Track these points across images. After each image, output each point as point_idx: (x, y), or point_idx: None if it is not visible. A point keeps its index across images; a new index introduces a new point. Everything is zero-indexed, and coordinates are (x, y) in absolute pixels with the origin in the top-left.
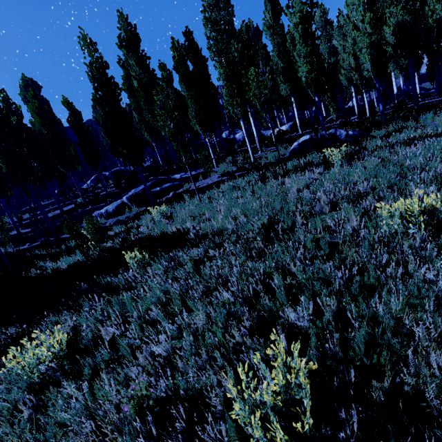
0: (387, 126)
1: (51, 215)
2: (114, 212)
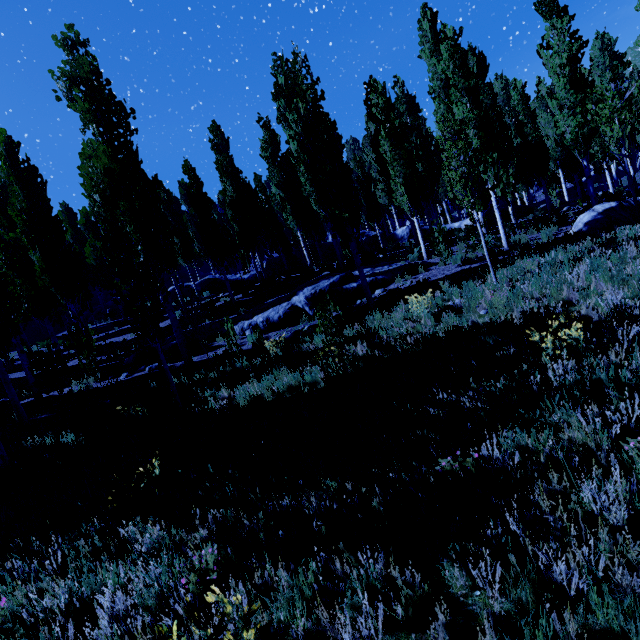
0: None
1: (129, 337)
2: (280, 321)
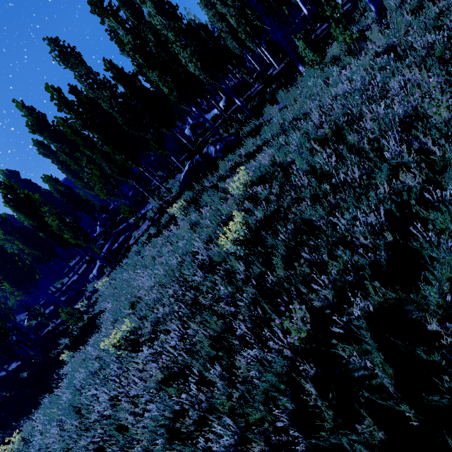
0: (254, 117)
1: (76, 277)
2: (98, 274)
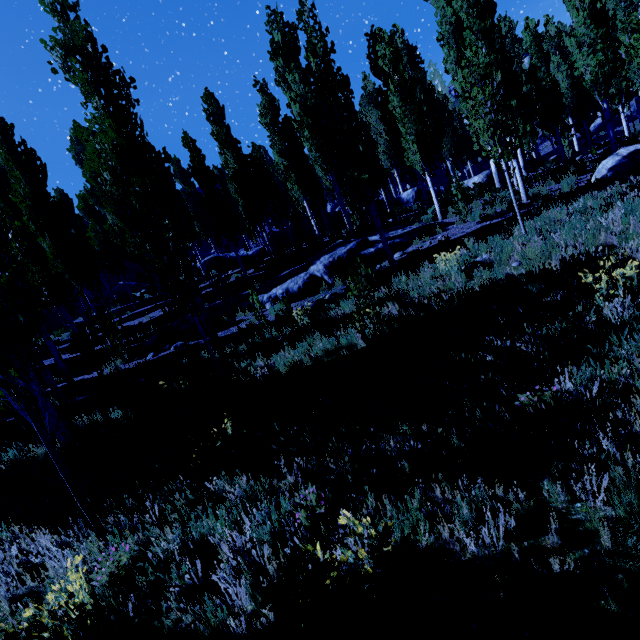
0: None
1: (144, 320)
2: (300, 291)
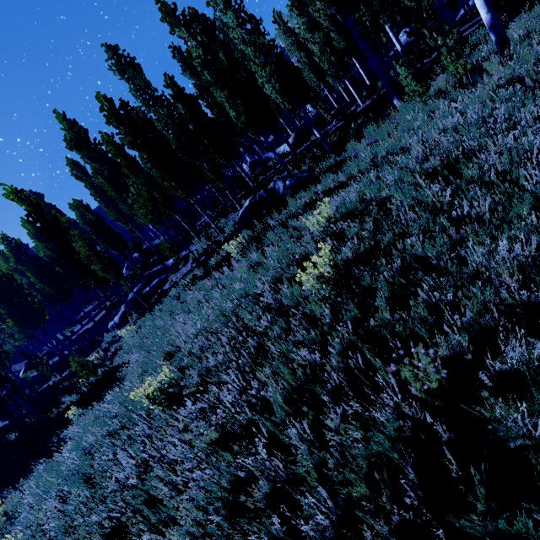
0: (334, 153)
1: (91, 325)
2: (121, 322)
